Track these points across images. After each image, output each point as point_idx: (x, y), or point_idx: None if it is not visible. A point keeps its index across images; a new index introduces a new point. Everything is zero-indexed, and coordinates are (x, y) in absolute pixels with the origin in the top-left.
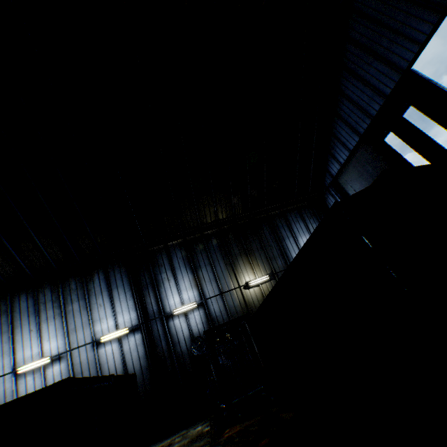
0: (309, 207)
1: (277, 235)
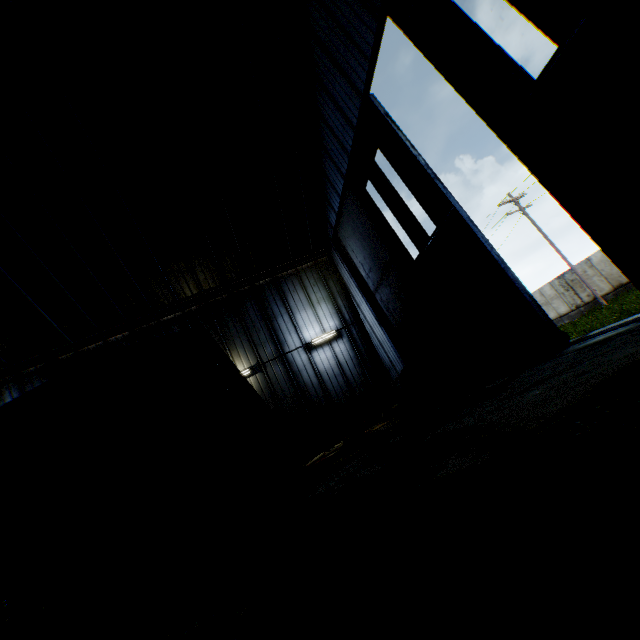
0: (313, 270)
1: (266, 312)
